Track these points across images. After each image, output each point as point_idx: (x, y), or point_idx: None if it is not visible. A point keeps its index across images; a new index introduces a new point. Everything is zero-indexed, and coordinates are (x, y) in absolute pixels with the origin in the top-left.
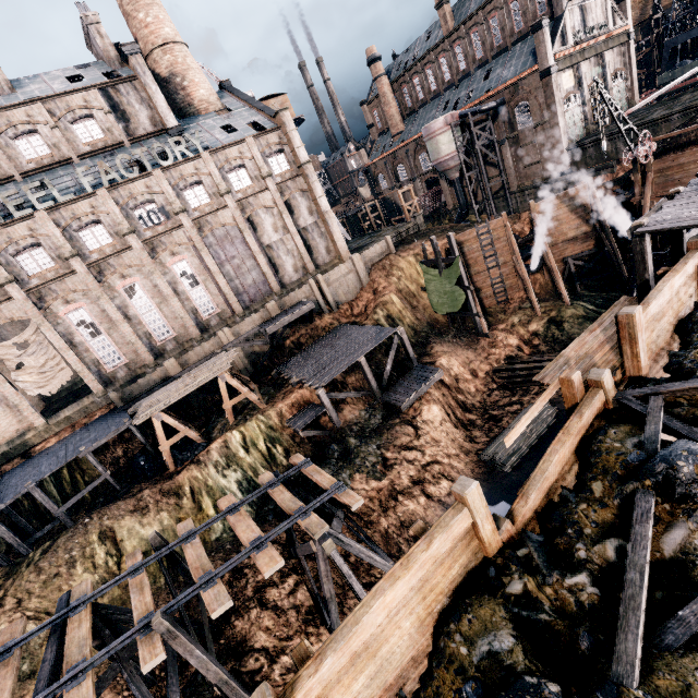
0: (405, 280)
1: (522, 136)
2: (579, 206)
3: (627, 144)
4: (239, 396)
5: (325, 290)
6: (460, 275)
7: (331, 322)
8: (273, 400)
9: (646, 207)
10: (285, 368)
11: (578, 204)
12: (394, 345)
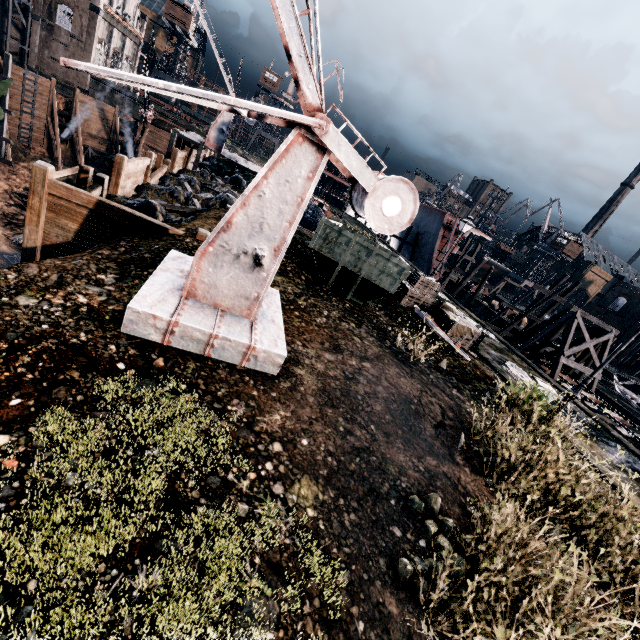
0: None
1: (58, 32)
2: (106, 119)
3: (145, 105)
4: None
5: None
6: (5, 96)
7: None
8: None
9: (141, 146)
10: None
11: (106, 117)
12: None
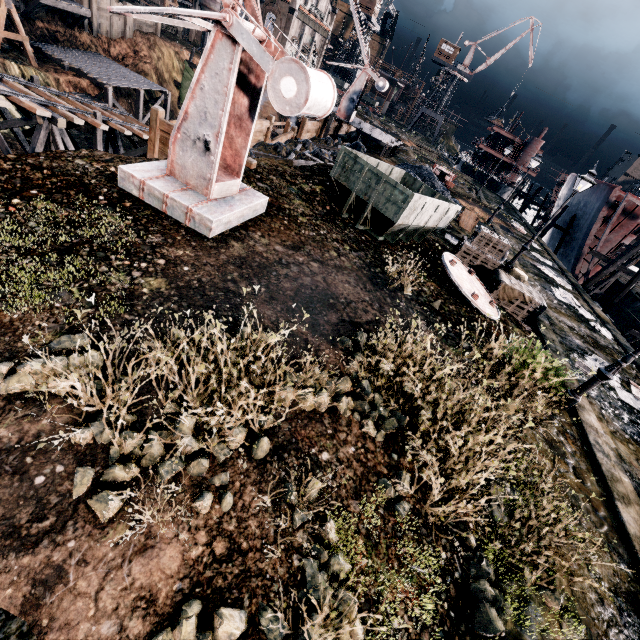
0: (163, 64)
1: None
2: None
3: None
4: (17, 35)
5: (94, 10)
6: None
7: (89, 44)
8: (42, 66)
9: None
10: (45, 47)
11: None
12: (160, 100)
